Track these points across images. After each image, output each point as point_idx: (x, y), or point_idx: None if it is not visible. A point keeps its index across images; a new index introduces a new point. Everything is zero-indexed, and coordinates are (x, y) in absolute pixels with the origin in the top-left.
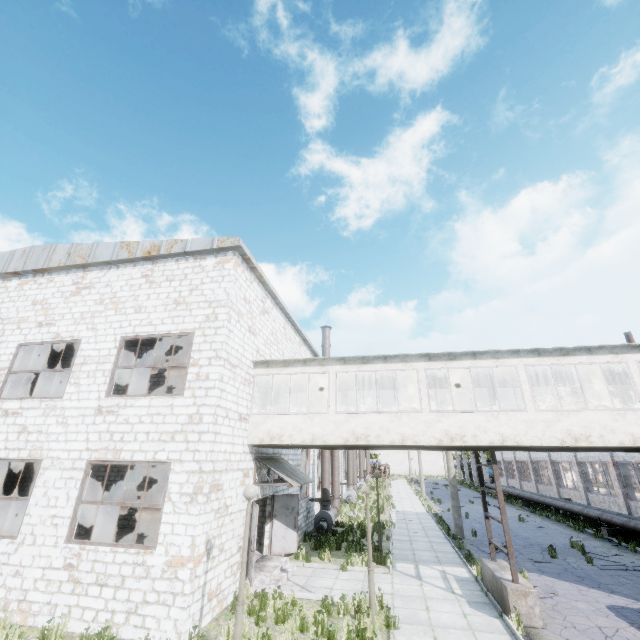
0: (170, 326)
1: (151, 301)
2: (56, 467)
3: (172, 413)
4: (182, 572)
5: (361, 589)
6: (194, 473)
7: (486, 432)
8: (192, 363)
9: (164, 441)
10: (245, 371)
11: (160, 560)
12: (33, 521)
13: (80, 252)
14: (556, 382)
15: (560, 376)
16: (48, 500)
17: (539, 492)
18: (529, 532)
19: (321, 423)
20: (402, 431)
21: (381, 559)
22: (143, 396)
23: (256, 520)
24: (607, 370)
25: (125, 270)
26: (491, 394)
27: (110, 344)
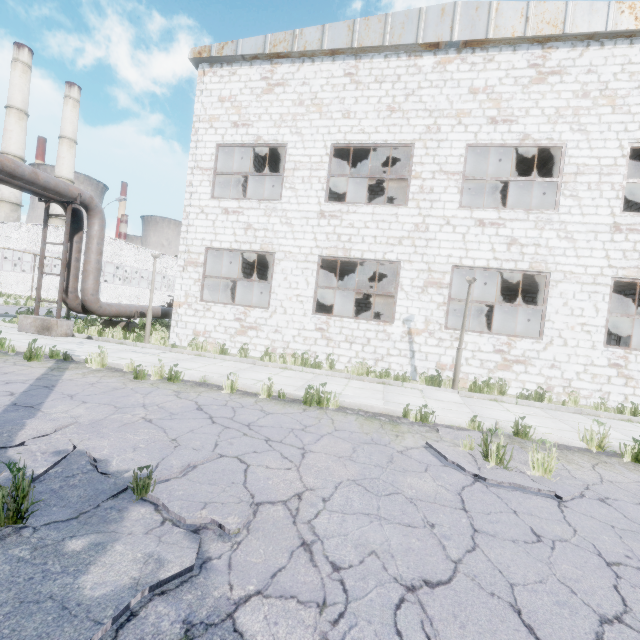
0: None
1: None
2: (571, 281)
3: None
4: None
5: None
6: None
7: None
8: None
9: None
10: None
11: None
12: (557, 327)
13: (545, 16)
14: None
15: None
16: (570, 310)
17: None
18: None
19: None
20: None
21: None
22: None
23: None
24: None
25: (615, 49)
26: None
27: (614, 152)
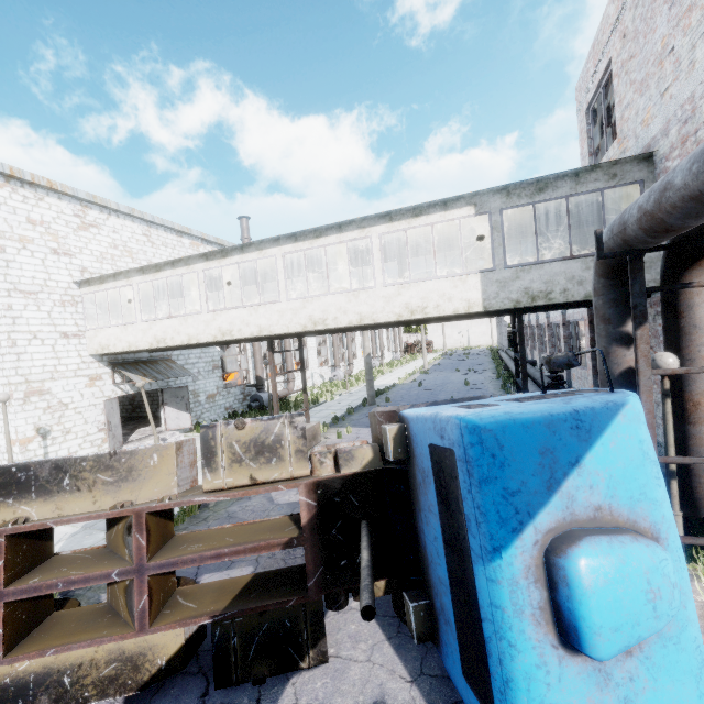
0: None
1: None
2: None
3: None
4: (15, 448)
5: None
6: (6, 385)
7: (248, 325)
8: None
9: None
10: (60, 294)
11: (3, 442)
12: None
13: None
14: (385, 258)
15: (390, 251)
16: None
17: (527, 355)
18: (451, 394)
19: (133, 332)
20: (188, 332)
21: None
22: None
23: (104, 411)
24: (437, 237)
25: None
26: (325, 280)
27: None
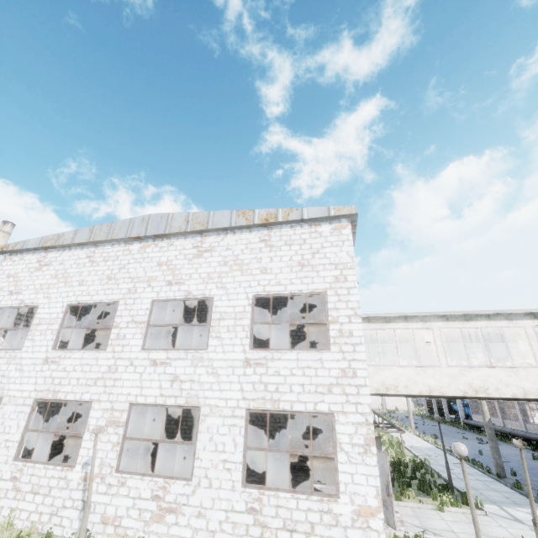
0: (300, 286)
1: (275, 263)
2: (216, 414)
3: (323, 367)
4: (373, 522)
5: (482, 533)
6: (361, 425)
7: None
8: (331, 320)
9: (321, 393)
10: None
11: (347, 509)
12: (204, 465)
13: (198, 219)
14: None
15: None
16: (215, 445)
17: (528, 431)
18: None
19: (435, 375)
20: (522, 385)
21: (466, 500)
22: (288, 350)
23: (387, 466)
24: None
25: (242, 235)
26: None
27: (243, 302)
